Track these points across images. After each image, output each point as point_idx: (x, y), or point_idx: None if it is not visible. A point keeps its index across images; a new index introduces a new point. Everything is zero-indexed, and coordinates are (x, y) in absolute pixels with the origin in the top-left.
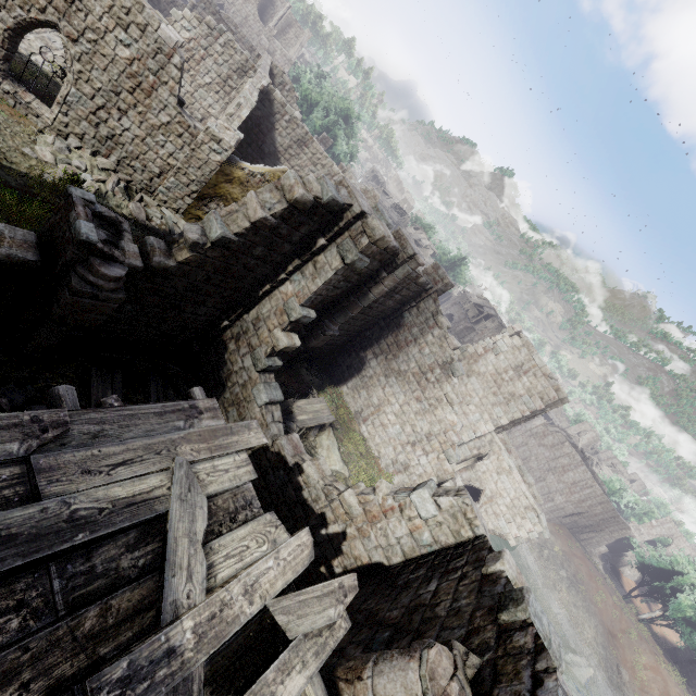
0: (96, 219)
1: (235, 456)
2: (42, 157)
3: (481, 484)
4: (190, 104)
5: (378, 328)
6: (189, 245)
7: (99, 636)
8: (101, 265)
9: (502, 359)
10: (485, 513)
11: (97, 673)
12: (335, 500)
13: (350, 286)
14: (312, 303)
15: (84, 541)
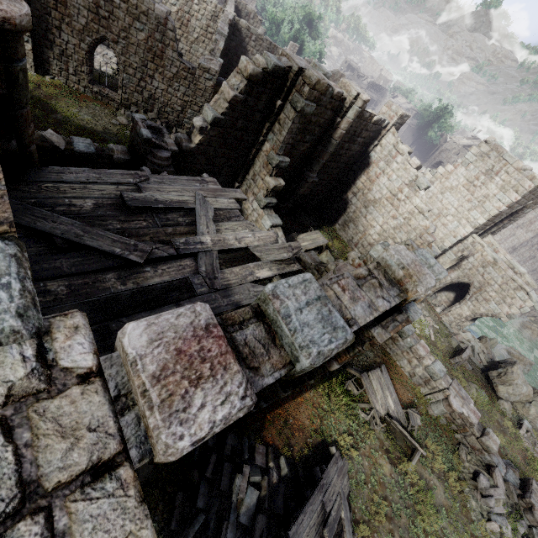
0: (149, 130)
1: (228, 199)
2: (121, 122)
3: (468, 279)
4: (190, 59)
5: (353, 173)
6: (198, 130)
7: (174, 235)
8: (157, 152)
9: (472, 168)
10: (476, 301)
11: (174, 239)
12: (323, 272)
13: (315, 138)
14: (285, 152)
15: (162, 207)
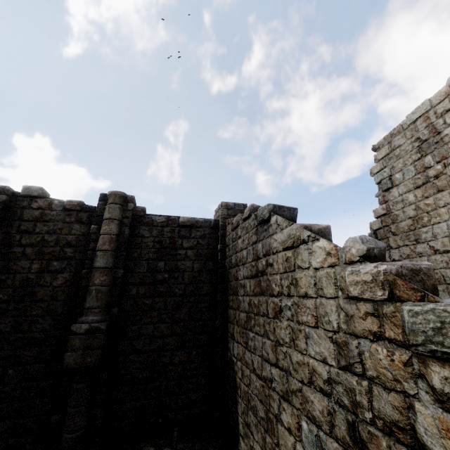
0: None
1: None
2: None
3: None
4: None
5: (223, 306)
6: None
7: None
8: None
9: (401, 175)
10: None
11: None
12: None
13: (77, 263)
14: None
15: None
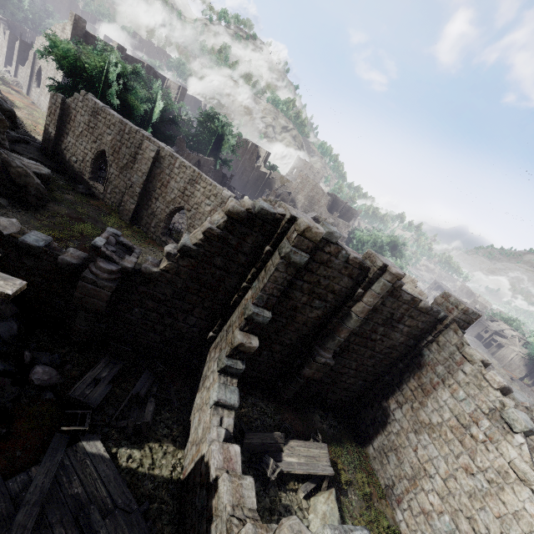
0: (119, 245)
1: None
2: None
3: None
4: None
5: (398, 371)
6: (165, 255)
7: None
8: (101, 262)
9: None
10: None
11: None
12: None
13: (330, 307)
14: (267, 304)
15: None
